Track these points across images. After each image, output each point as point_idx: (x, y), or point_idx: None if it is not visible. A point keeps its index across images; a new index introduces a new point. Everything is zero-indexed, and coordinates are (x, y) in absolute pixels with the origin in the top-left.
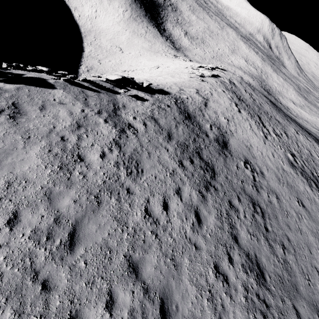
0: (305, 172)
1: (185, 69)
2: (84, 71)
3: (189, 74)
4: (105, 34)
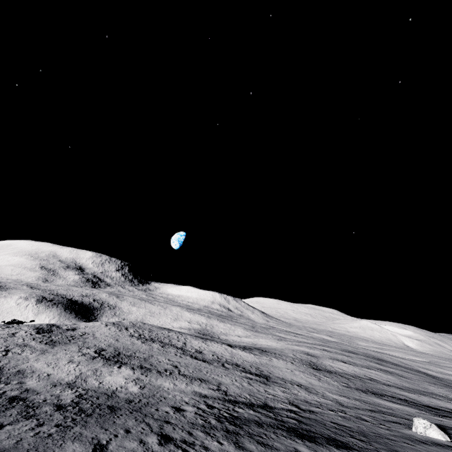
0: (144, 337)
1: None
2: None
3: None
4: None
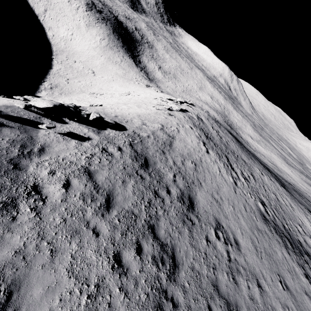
0: (278, 226)
1: (154, 100)
2: (47, 87)
3: (157, 105)
4: (79, 56)
